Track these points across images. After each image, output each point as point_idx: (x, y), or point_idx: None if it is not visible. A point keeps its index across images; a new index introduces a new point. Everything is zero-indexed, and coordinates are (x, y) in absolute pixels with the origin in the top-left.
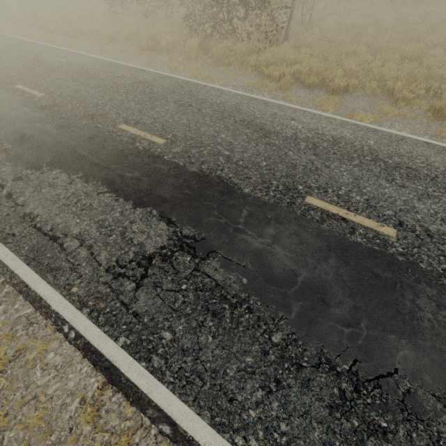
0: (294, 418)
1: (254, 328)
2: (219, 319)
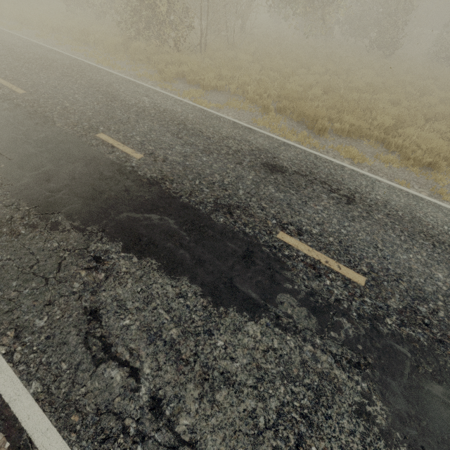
0: None
1: None
2: None
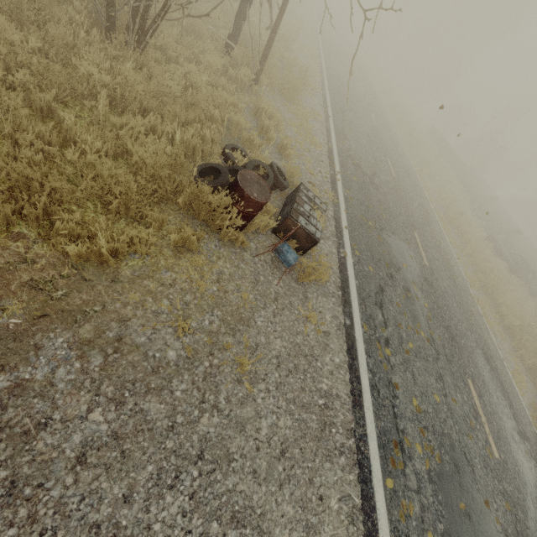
0: None
1: None
2: None
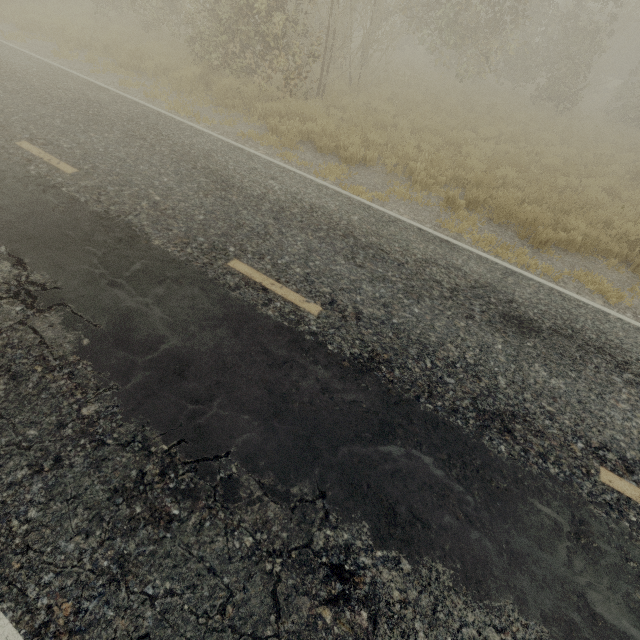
0: (55, 503)
1: (64, 397)
2: (18, 383)
